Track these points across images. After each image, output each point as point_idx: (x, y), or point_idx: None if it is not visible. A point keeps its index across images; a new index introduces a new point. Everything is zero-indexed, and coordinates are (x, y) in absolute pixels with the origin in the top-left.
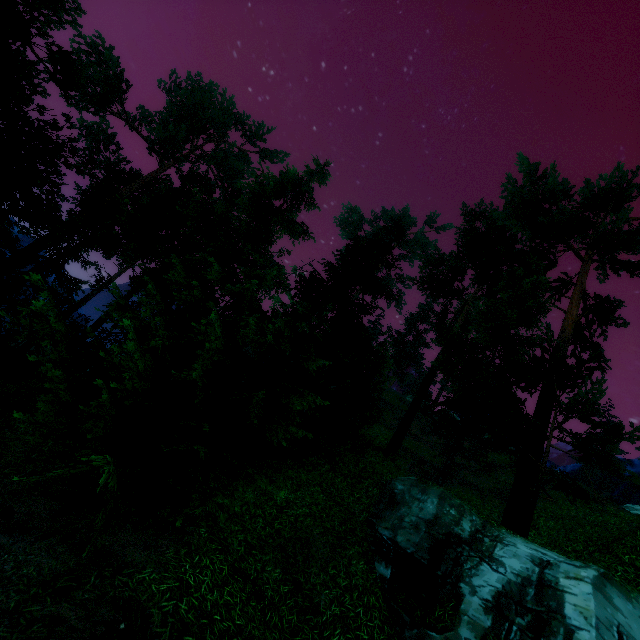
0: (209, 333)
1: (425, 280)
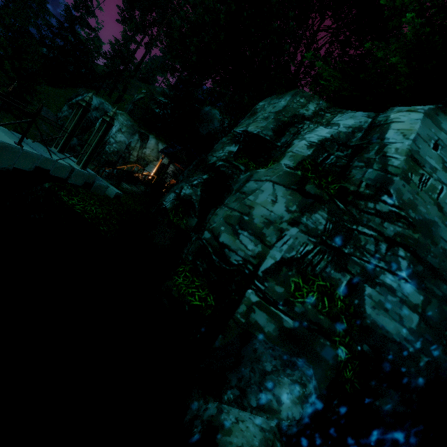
0: (4, 42)
1: (123, 21)
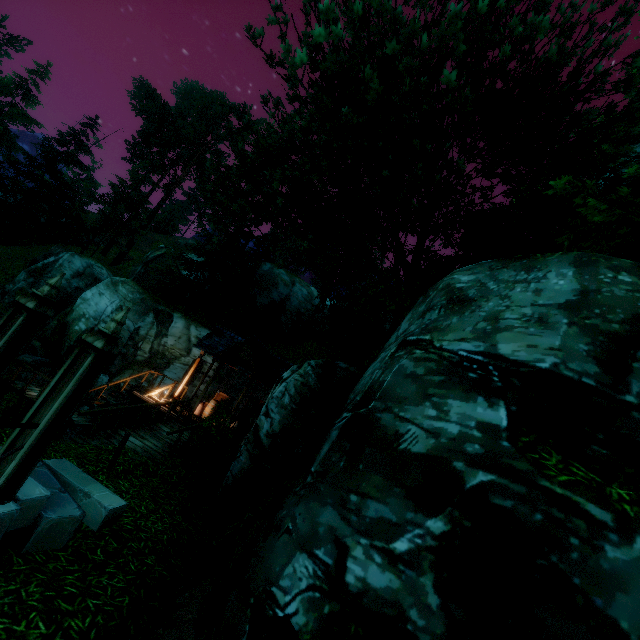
0: None
1: (133, 158)
